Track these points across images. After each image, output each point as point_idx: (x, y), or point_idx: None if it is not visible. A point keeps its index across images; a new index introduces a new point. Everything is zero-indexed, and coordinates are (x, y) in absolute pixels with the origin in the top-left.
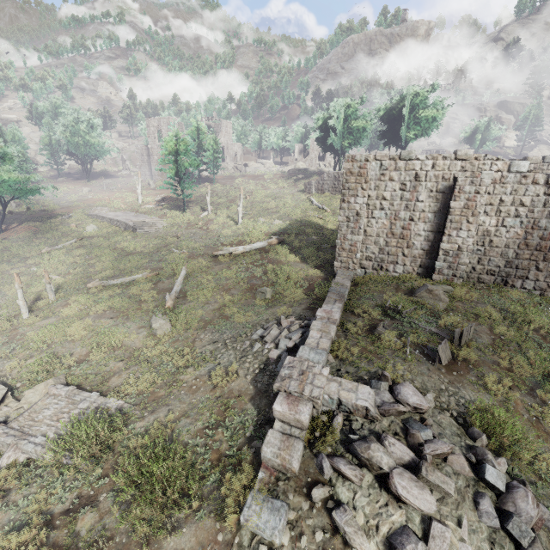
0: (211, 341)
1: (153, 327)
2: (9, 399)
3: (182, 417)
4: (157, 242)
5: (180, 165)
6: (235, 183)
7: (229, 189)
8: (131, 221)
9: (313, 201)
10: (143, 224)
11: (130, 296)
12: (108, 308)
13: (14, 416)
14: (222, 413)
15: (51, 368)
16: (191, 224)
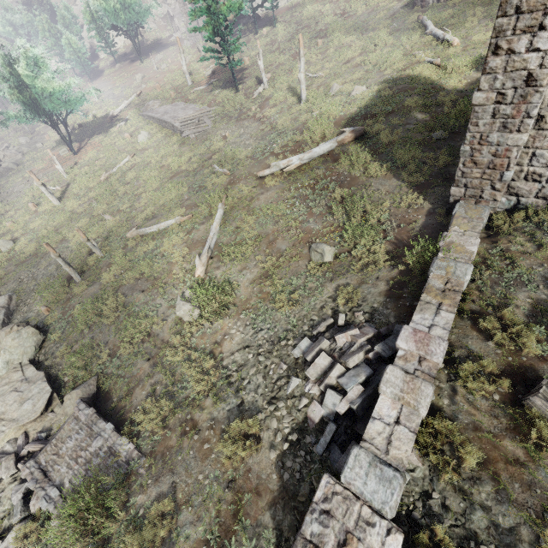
0: (242, 344)
1: (177, 315)
2: (56, 400)
3: (184, 505)
4: (203, 151)
5: (215, 14)
6: (304, 17)
7: (293, 32)
8: (177, 120)
9: (427, 25)
10: (190, 122)
11: (163, 254)
12: (140, 276)
13: (55, 429)
14: (230, 519)
15: (90, 361)
16: (242, 112)
